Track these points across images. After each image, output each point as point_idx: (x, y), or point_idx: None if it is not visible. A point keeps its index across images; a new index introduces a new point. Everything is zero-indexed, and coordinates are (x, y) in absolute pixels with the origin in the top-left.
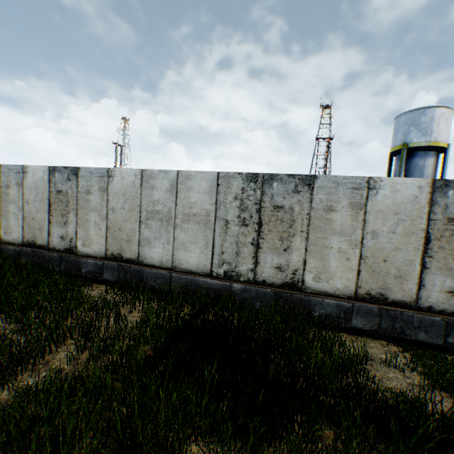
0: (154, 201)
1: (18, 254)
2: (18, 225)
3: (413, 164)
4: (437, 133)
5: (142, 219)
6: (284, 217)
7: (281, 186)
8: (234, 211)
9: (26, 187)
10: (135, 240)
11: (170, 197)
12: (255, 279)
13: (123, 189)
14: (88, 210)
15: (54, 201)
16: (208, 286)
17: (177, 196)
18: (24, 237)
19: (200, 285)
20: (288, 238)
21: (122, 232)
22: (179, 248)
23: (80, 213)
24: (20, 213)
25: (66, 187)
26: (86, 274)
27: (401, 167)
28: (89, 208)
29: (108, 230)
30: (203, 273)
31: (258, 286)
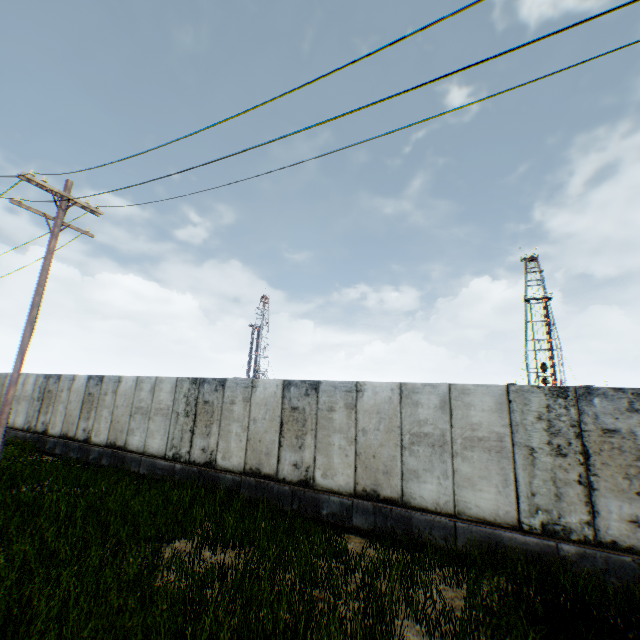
0: (420, 420)
1: (237, 485)
2: (239, 447)
3: None
4: None
5: (405, 444)
6: (621, 445)
7: (605, 402)
8: (539, 435)
9: (253, 403)
10: (396, 471)
11: (442, 416)
12: (597, 538)
13: (376, 405)
14: (330, 431)
15: (286, 419)
16: (519, 545)
17: (452, 414)
18: (245, 464)
19: (504, 543)
20: (637, 476)
21: (377, 460)
22: (463, 485)
23: (320, 435)
24: (243, 434)
25: (302, 403)
26: (328, 517)
27: None
28: (332, 429)
29: (357, 456)
30: (506, 524)
31: (605, 551)
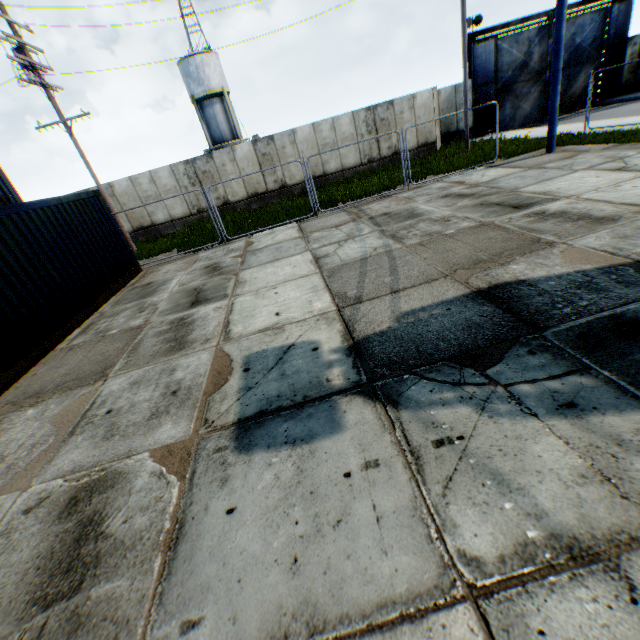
0: None
1: None
2: None
3: (208, 115)
4: (208, 82)
5: None
6: None
7: None
8: None
9: None
10: None
11: None
12: None
13: None
14: None
15: None
16: None
17: None
18: None
19: None
20: None
21: None
22: None
23: None
24: None
25: None
26: None
27: (200, 121)
28: None
29: None
30: None
31: None
